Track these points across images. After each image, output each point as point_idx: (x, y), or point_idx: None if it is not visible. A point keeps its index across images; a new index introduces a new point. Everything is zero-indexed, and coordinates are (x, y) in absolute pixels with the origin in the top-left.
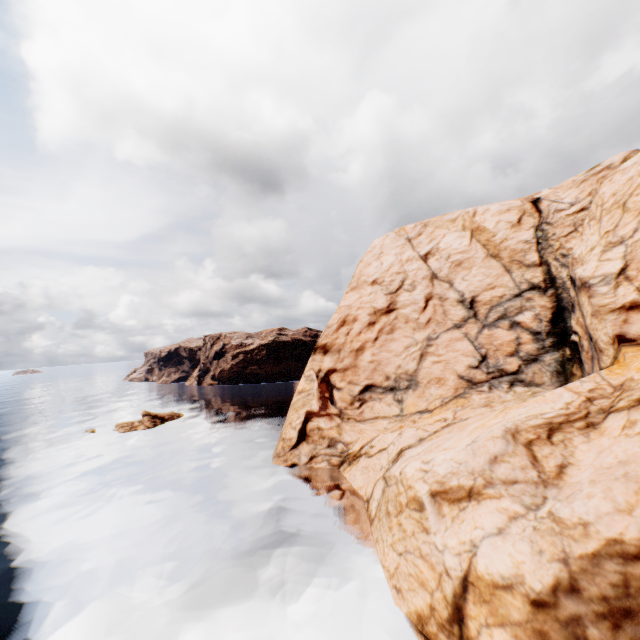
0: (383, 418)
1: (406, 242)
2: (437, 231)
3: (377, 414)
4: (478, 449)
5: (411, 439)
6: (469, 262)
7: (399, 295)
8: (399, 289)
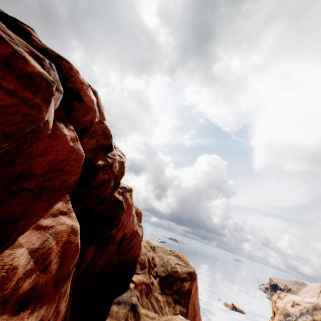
0: None
1: (318, 291)
2: None
3: None
4: None
5: None
6: None
7: None
8: None
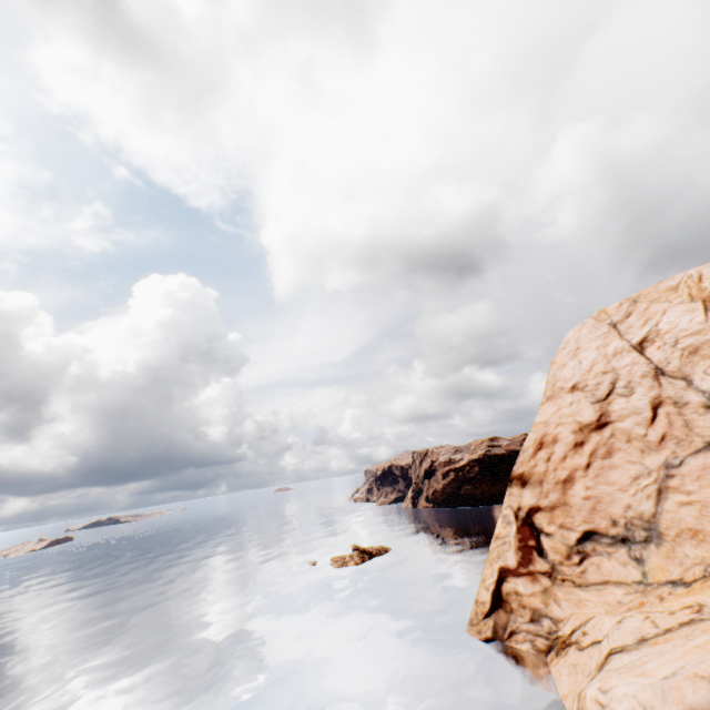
0: (615, 584)
1: (609, 329)
2: (652, 307)
3: (606, 576)
4: (669, 690)
5: (628, 635)
6: (709, 347)
7: (611, 402)
8: (609, 394)
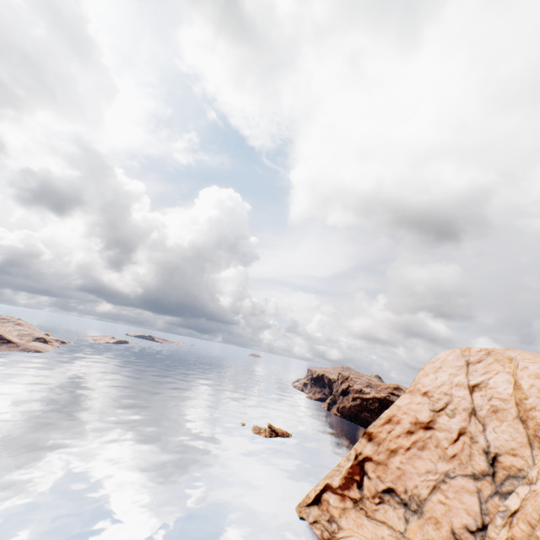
0: (388, 526)
1: (464, 364)
2: (494, 364)
3: (386, 519)
4: None
5: None
6: (502, 414)
7: (439, 416)
8: (441, 410)
